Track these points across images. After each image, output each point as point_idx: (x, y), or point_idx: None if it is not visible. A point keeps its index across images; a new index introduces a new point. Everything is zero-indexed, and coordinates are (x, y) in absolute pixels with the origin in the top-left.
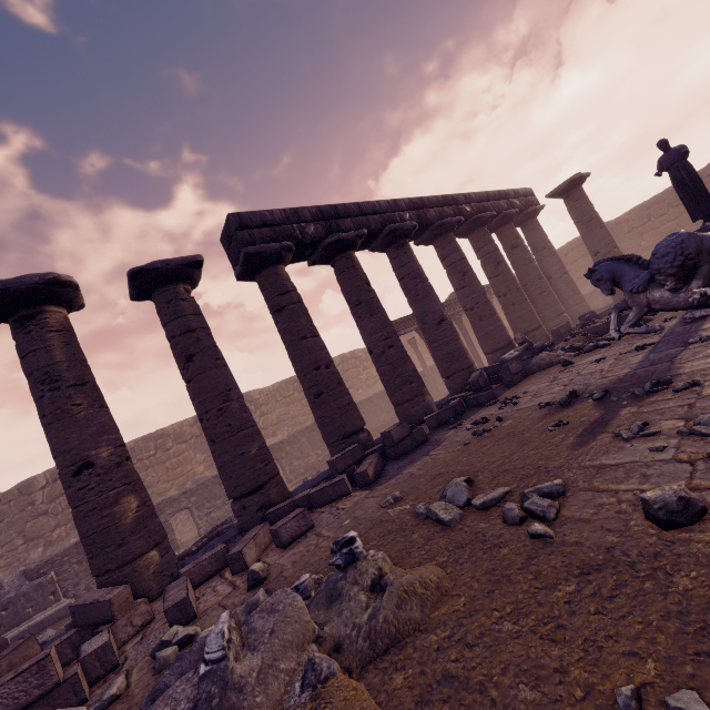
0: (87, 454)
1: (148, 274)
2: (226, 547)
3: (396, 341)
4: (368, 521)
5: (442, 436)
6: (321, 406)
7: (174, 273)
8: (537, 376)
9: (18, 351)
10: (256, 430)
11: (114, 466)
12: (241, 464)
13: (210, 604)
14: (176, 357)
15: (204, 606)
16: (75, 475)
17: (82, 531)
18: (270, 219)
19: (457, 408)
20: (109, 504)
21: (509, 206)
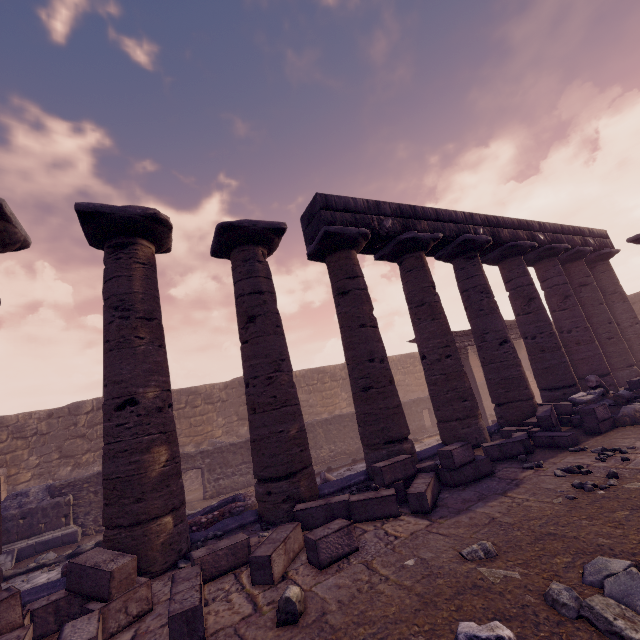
0: (134, 390)
1: (234, 230)
2: (248, 540)
3: (455, 351)
4: (450, 576)
5: (514, 474)
6: (367, 401)
7: (258, 235)
8: (635, 430)
9: (104, 274)
10: (299, 410)
11: (156, 410)
12: (277, 442)
13: (222, 622)
14: (239, 315)
15: (215, 622)
16: (118, 409)
17: (107, 472)
18: (352, 205)
19: (526, 444)
20: (140, 449)
21: (583, 243)
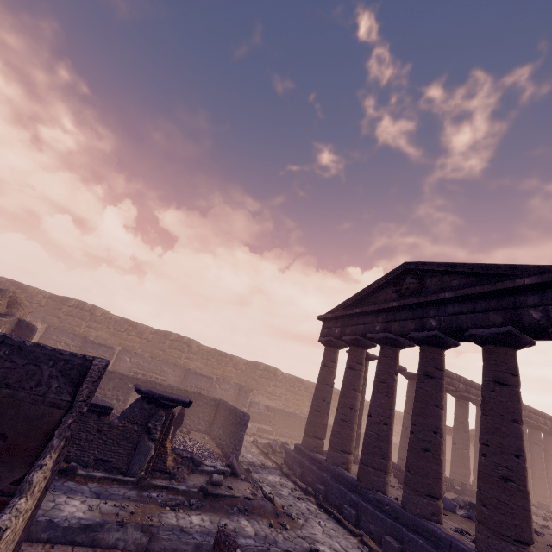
0: None
1: None
2: None
3: (469, 449)
4: None
5: None
6: None
7: None
8: None
9: None
10: None
11: None
12: None
13: None
14: (410, 404)
15: None
16: None
17: None
18: (451, 375)
19: None
20: None
21: (543, 423)
